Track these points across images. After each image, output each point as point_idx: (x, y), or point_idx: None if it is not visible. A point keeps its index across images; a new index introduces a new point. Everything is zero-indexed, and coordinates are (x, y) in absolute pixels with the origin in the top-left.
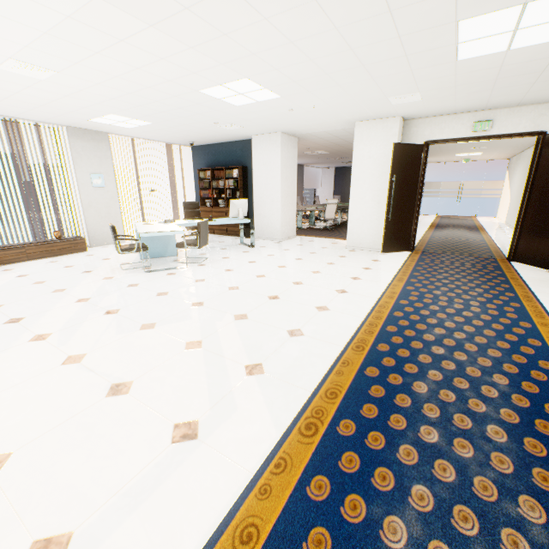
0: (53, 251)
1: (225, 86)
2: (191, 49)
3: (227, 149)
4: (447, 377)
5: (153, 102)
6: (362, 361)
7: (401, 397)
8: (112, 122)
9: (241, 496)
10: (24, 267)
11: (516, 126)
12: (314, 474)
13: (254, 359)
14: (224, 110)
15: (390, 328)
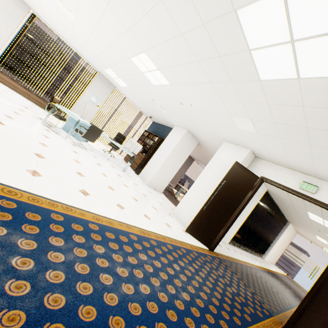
0: (42, 105)
1: (139, 58)
2: (108, 7)
3: (164, 129)
4: None
5: (119, 63)
6: None
7: None
8: (113, 76)
9: None
10: (18, 95)
11: None
12: None
13: None
14: (150, 87)
15: (9, 203)
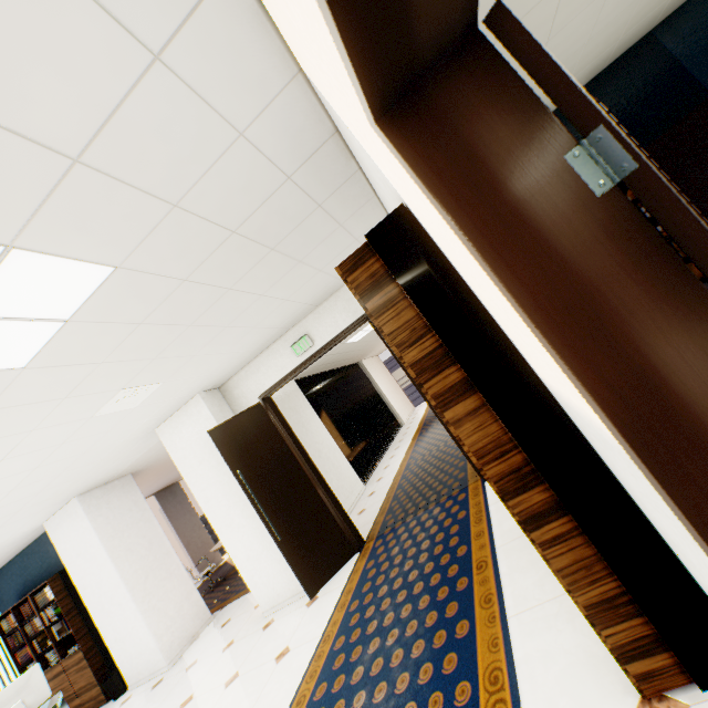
0: None
1: None
2: None
3: (35, 554)
4: None
5: None
6: None
7: None
8: None
9: None
10: None
11: (336, 324)
12: None
13: None
14: None
15: None
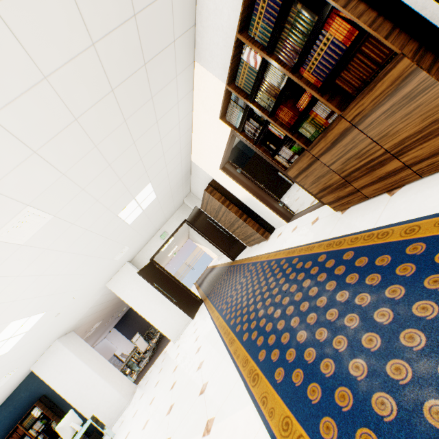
0: None
1: None
2: None
3: (8, 407)
4: (262, 299)
5: None
6: (239, 341)
7: (261, 322)
8: None
9: (269, 432)
10: None
11: (175, 225)
12: (274, 376)
13: (202, 427)
14: None
15: (232, 322)
